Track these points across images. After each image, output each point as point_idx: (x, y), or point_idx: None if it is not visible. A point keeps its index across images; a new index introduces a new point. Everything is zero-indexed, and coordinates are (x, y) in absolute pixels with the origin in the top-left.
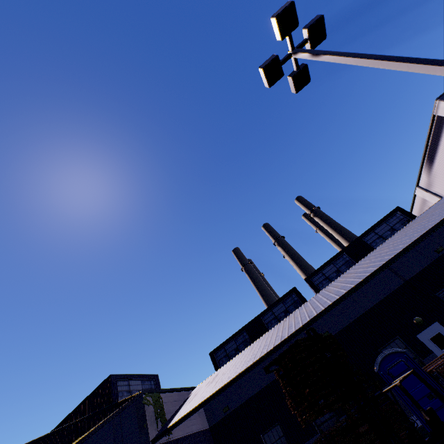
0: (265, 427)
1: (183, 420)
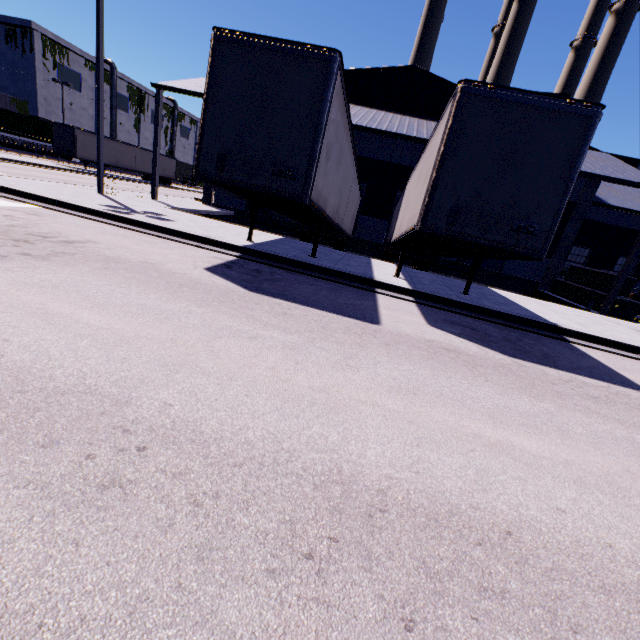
0: (581, 244)
1: (631, 212)
